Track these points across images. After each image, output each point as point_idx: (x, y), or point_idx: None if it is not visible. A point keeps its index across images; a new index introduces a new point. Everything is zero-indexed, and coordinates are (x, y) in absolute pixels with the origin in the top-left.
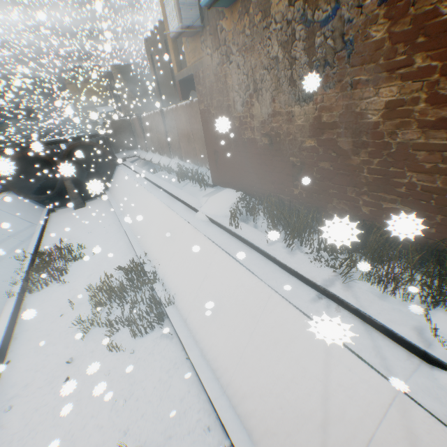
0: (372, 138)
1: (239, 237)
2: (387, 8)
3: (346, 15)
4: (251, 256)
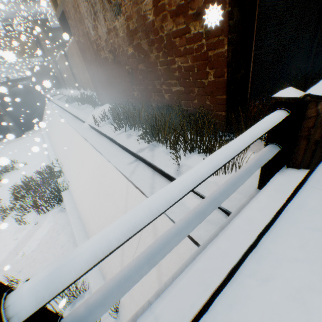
0: (155, 36)
1: (103, 134)
2: None
3: None
4: (105, 144)
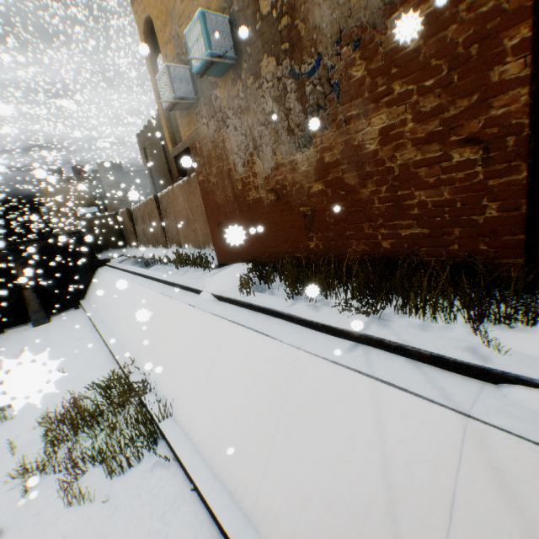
0: (375, 167)
1: (253, 307)
2: (361, 51)
3: (328, 63)
4: (269, 323)
